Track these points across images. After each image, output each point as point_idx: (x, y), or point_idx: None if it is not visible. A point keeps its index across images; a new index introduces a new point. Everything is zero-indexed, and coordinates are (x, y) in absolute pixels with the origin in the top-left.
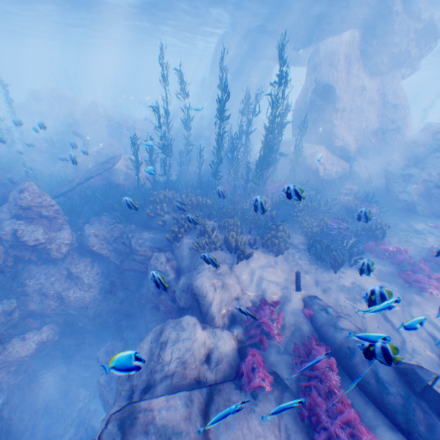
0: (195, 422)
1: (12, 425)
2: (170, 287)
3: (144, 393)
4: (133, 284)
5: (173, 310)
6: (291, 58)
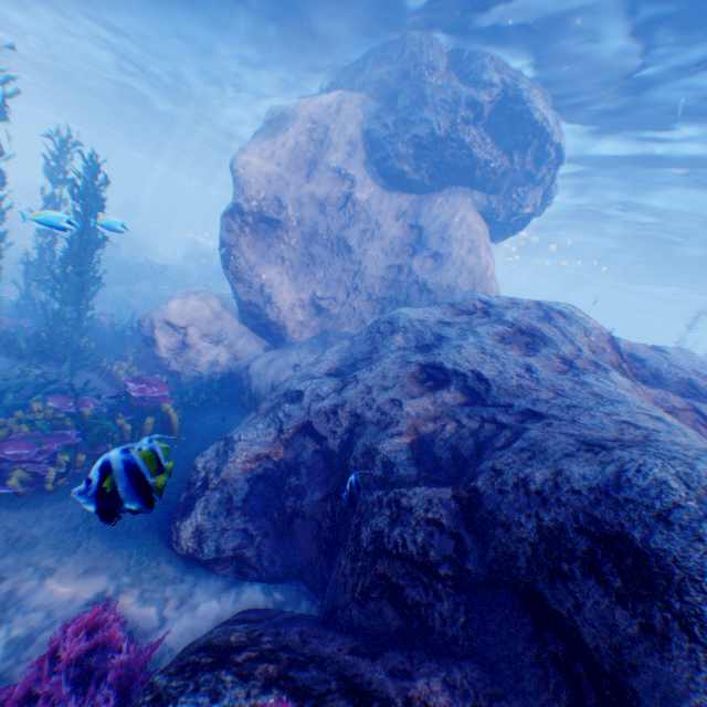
0: None
1: None
2: None
3: None
4: None
5: None
6: None
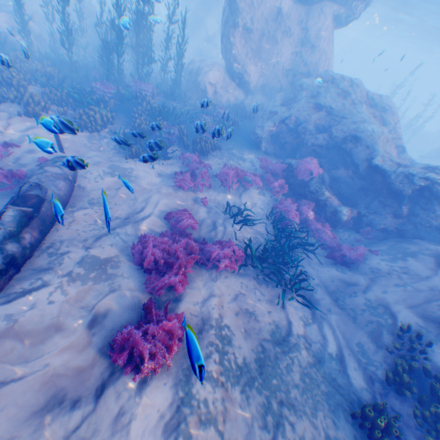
0: None
1: None
2: None
3: None
4: None
5: None
6: None
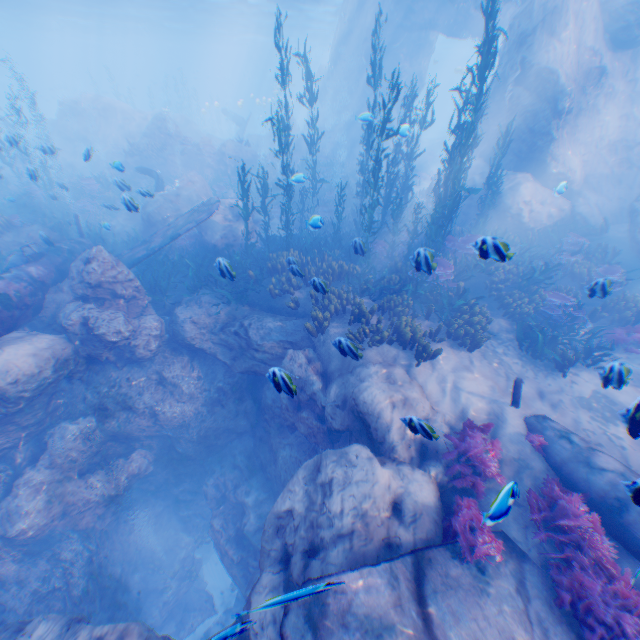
0: (408, 610)
1: (104, 582)
2: (313, 399)
3: (308, 558)
4: (248, 392)
5: (320, 433)
6: (469, 25)
